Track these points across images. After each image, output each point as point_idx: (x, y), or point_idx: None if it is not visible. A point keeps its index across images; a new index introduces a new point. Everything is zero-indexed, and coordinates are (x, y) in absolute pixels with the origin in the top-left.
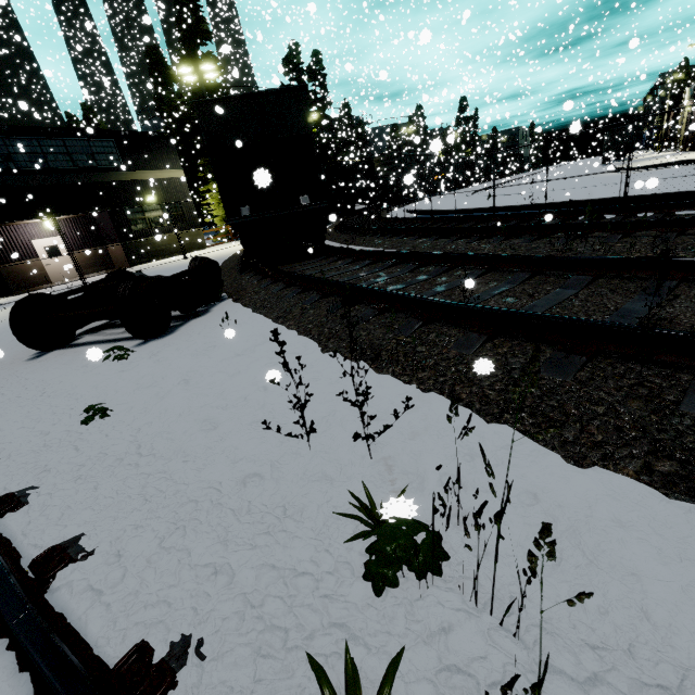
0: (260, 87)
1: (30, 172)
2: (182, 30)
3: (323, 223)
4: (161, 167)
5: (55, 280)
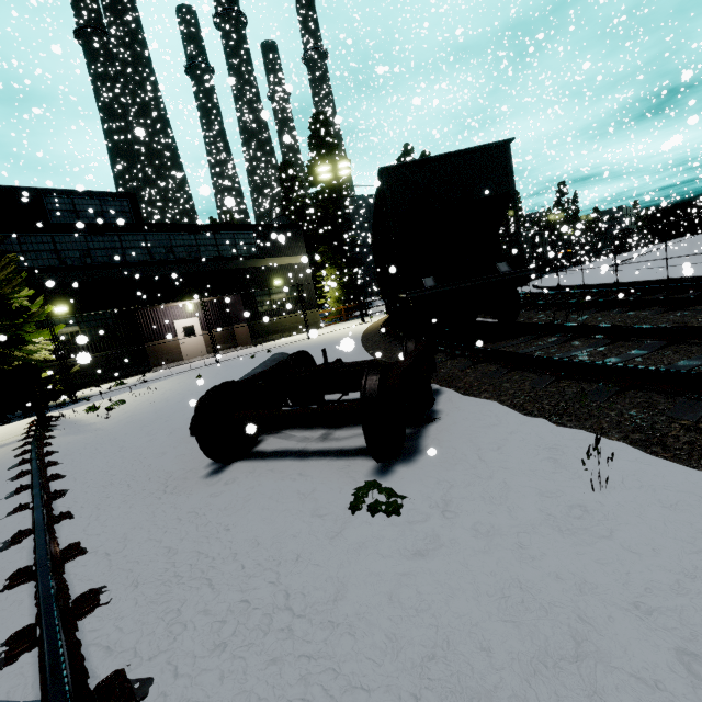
0: (371, 185)
1: (185, 261)
2: (313, 145)
3: (515, 295)
4: (289, 254)
5: (187, 358)
